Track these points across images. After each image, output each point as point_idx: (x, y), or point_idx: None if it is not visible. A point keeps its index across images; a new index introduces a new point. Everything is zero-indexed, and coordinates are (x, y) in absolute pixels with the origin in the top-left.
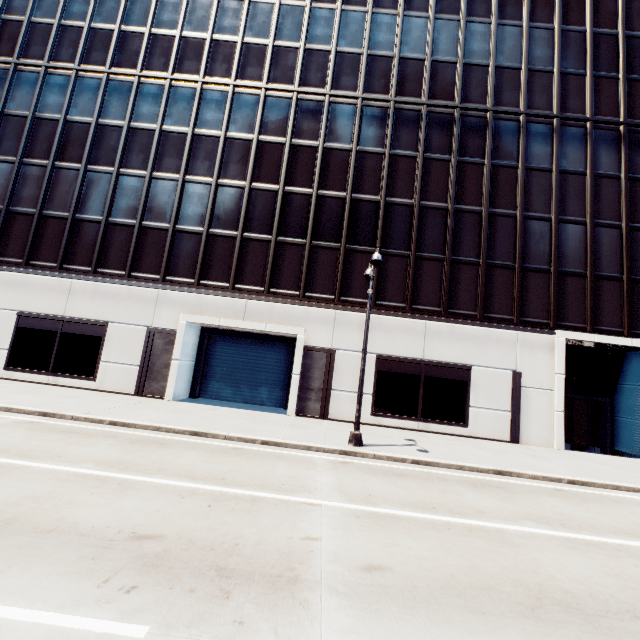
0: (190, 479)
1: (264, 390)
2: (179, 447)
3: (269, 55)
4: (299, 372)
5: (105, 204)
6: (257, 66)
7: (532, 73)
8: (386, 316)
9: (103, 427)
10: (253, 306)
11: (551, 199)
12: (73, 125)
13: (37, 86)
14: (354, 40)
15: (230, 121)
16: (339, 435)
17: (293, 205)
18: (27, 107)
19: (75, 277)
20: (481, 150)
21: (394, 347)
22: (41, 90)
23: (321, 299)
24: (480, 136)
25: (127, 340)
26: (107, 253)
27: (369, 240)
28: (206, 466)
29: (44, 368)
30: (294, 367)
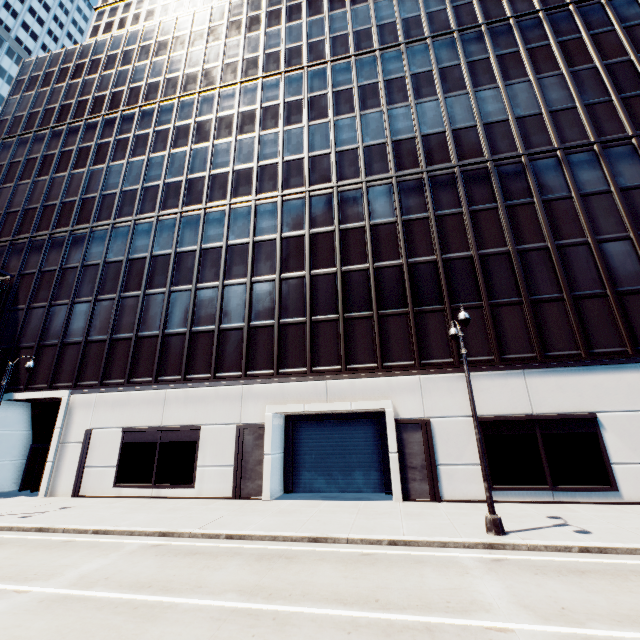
0: (342, 604)
1: (358, 474)
2: (307, 560)
3: (307, 165)
4: (396, 449)
5: (188, 317)
6: (298, 176)
7: (554, 114)
8: (476, 372)
9: (221, 543)
10: (334, 386)
11: (621, 217)
12: (157, 258)
13: (129, 236)
14: (377, 134)
15: (283, 224)
16: (468, 521)
17: (353, 282)
18: (122, 253)
19: (168, 387)
20: (526, 191)
21: (494, 405)
22: (132, 238)
23: (401, 367)
24: (521, 179)
25: (219, 441)
26: (193, 360)
27: (436, 299)
28: (348, 583)
29: (147, 481)
30: (389, 445)
